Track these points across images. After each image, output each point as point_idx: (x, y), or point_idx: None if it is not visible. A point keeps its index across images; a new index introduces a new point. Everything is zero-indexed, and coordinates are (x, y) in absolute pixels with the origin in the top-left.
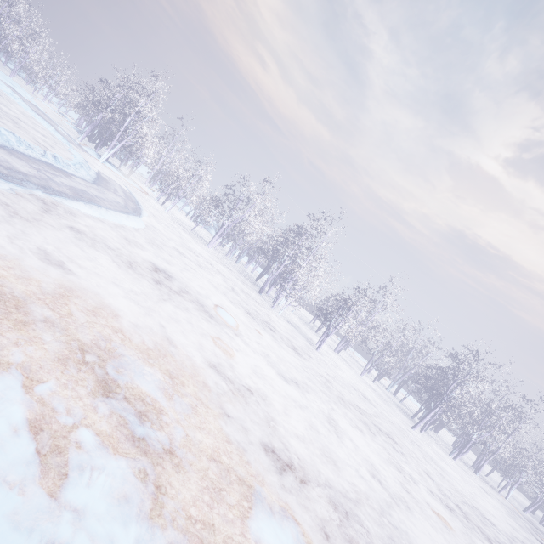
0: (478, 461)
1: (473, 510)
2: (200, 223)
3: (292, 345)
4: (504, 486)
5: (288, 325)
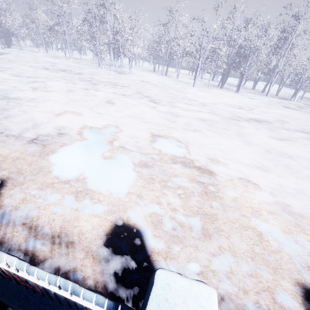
0: (279, 90)
1: (176, 98)
2: (85, 53)
3: (81, 74)
4: (293, 94)
5: (106, 71)
